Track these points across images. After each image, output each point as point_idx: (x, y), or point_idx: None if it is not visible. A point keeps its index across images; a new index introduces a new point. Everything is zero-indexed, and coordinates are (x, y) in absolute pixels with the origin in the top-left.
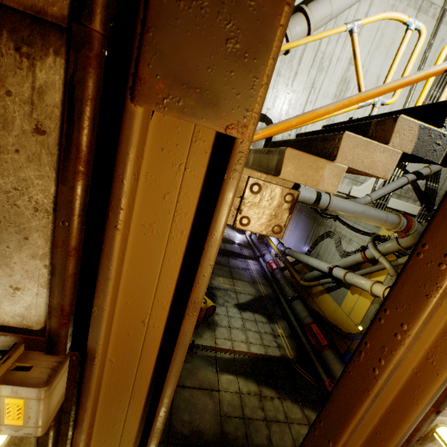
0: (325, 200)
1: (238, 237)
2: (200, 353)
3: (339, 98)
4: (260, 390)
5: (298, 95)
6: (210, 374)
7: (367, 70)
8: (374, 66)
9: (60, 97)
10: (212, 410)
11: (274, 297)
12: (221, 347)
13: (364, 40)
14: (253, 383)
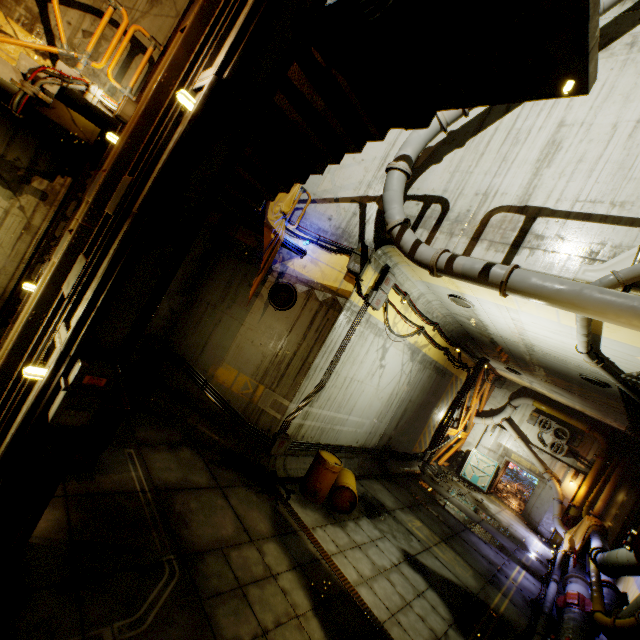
0: (500, 270)
1: (531, 541)
2: (280, 509)
3: (544, 161)
4: (307, 615)
5: (483, 172)
6: (265, 526)
7: (592, 124)
8: (603, 117)
9: None
10: (221, 535)
11: (518, 632)
12: (314, 535)
13: (581, 101)
14: (308, 599)
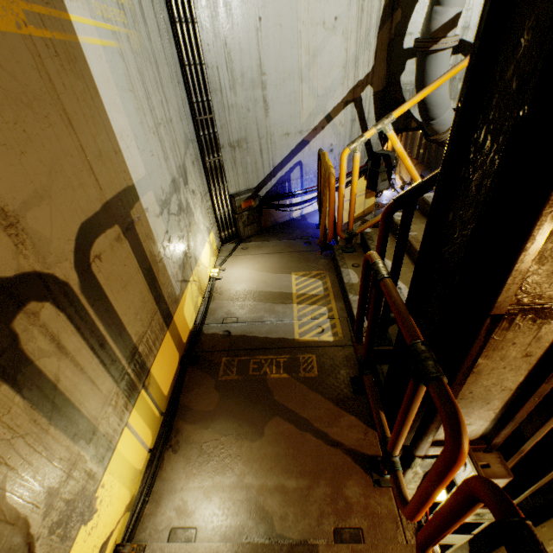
0: None
1: (386, 196)
2: None
3: None
4: None
5: None
6: None
7: None
8: None
9: (552, 337)
10: None
11: None
12: None
13: None
14: None
